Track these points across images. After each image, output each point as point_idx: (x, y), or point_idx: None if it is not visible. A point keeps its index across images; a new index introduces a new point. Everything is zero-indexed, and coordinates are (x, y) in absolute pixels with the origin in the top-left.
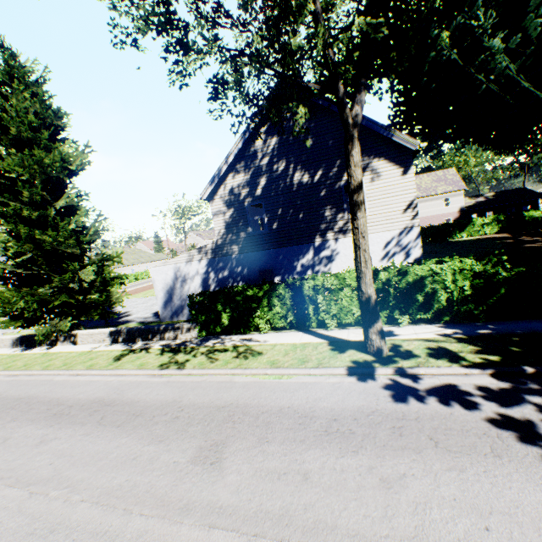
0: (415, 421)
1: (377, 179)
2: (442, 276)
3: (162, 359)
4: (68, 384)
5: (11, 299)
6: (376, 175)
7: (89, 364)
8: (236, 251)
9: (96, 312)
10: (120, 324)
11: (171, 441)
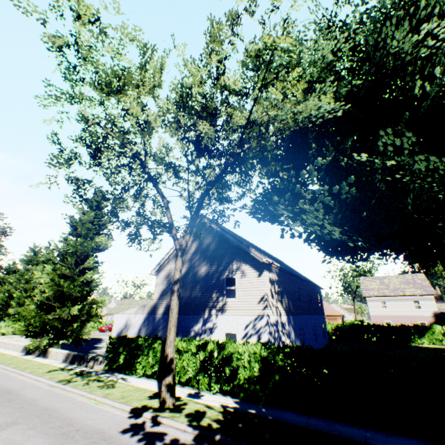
0: (108, 442)
1: (244, 276)
2: (242, 355)
3: (67, 377)
4: (12, 377)
5: (28, 316)
6: (243, 274)
7: (34, 370)
8: (161, 311)
9: (70, 338)
10: (87, 353)
11: (2, 415)
